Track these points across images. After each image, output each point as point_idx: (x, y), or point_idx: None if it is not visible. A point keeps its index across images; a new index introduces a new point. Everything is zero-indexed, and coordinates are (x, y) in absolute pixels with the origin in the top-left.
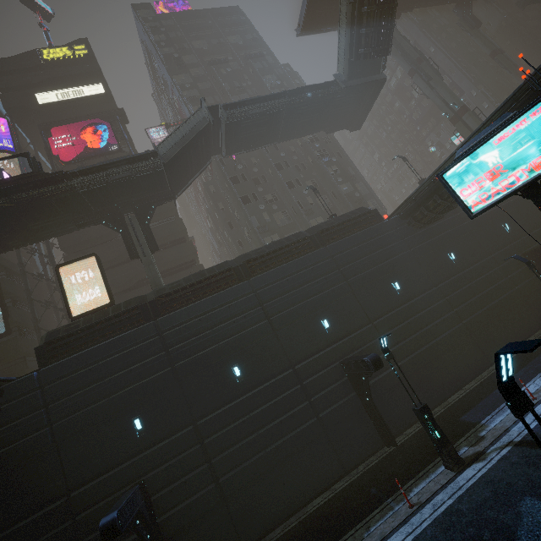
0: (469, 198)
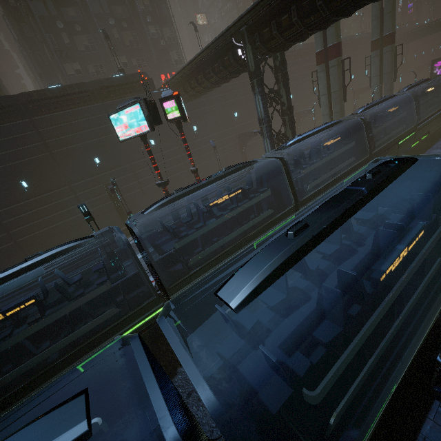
0: (119, 133)
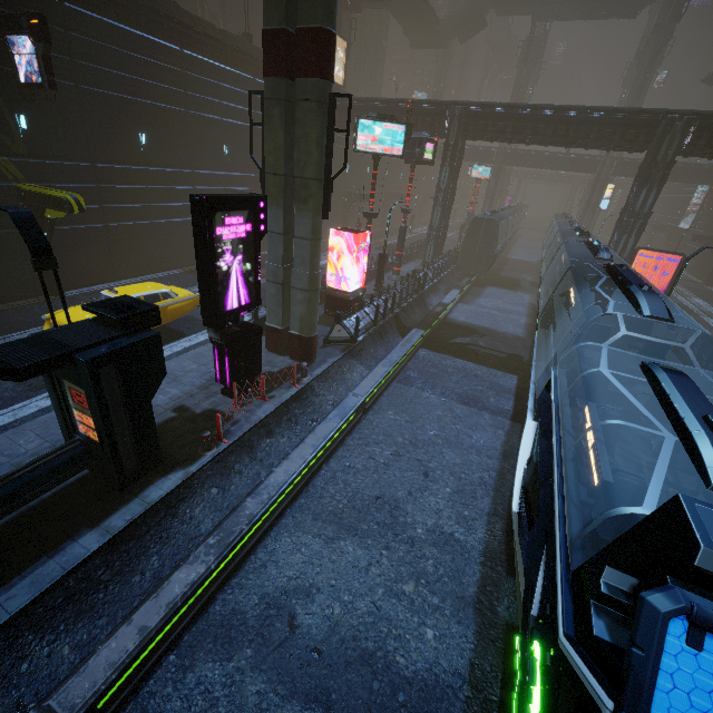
0: (473, 174)
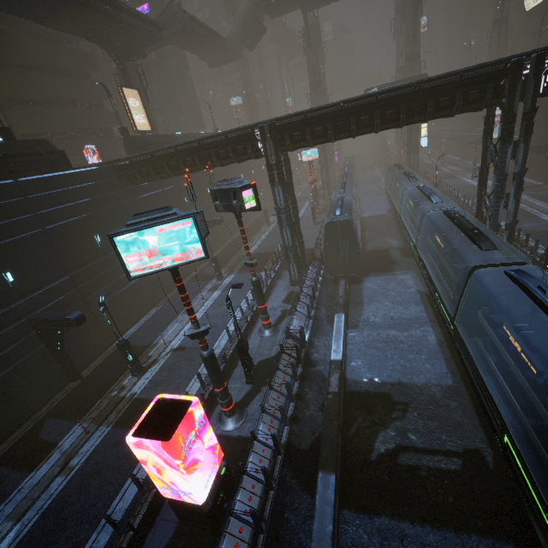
0: (303, 159)
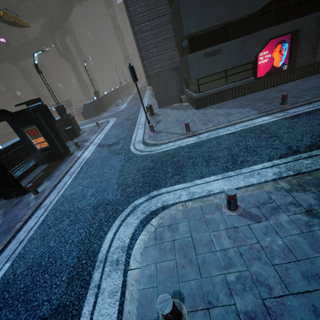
0: None
